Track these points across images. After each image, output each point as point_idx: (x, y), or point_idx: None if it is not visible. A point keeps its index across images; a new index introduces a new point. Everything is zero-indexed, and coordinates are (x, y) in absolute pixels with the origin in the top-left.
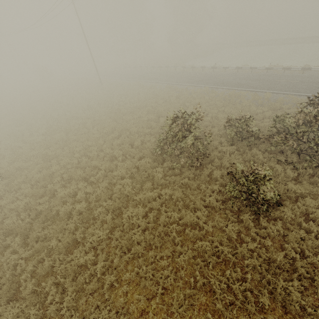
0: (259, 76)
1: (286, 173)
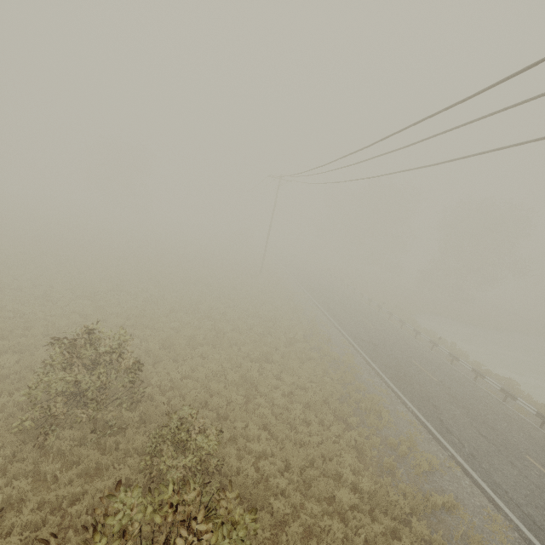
0: (504, 419)
1: None
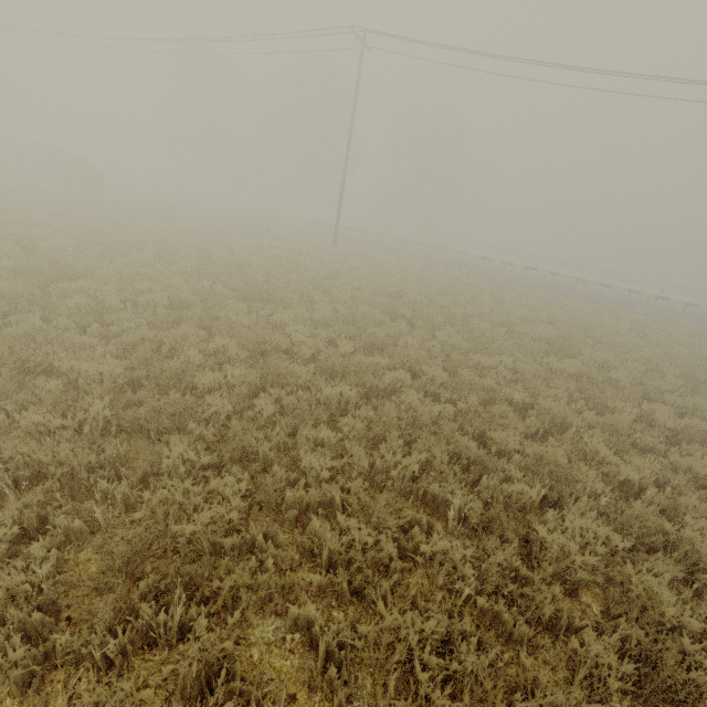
0: (663, 307)
1: None
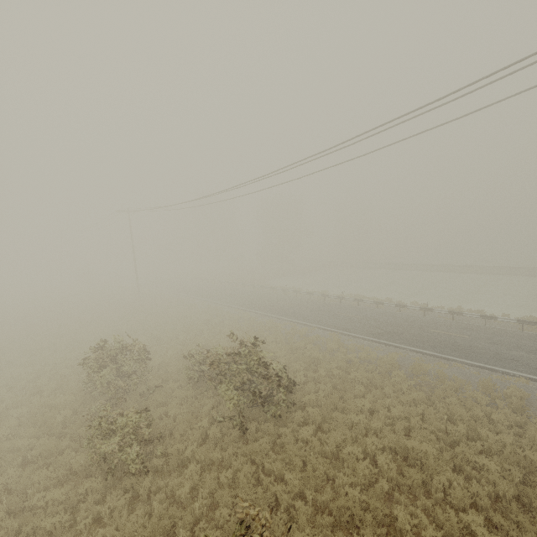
0: (326, 306)
1: (211, 432)
